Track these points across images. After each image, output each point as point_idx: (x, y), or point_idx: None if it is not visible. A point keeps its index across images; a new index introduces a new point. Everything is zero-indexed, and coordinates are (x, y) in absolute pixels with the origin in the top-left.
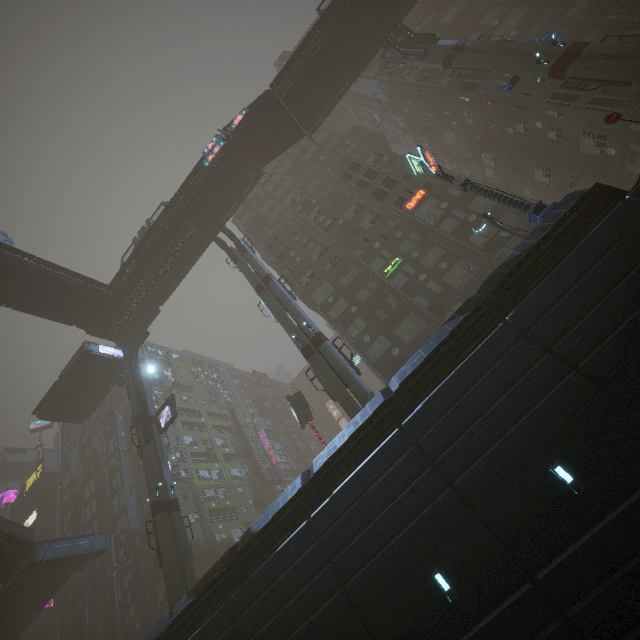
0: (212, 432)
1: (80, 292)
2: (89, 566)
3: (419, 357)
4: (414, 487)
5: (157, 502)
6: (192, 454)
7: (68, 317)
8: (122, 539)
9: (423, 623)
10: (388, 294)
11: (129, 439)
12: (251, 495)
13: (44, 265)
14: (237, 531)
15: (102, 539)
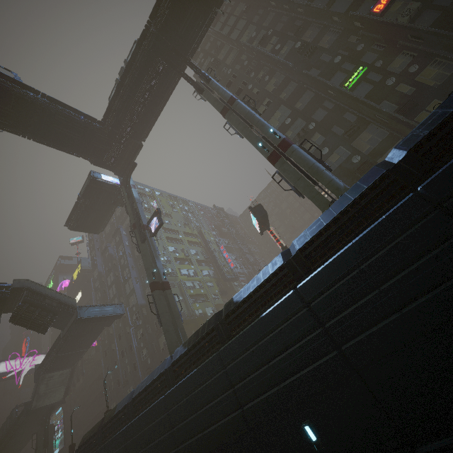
0: (187, 245)
1: (80, 126)
2: (115, 324)
3: (438, 116)
4: (439, 253)
5: (154, 283)
6: (175, 259)
7: (75, 148)
8: (134, 309)
9: (449, 391)
10: (346, 109)
11: (131, 247)
12: (217, 287)
13: (48, 100)
14: (209, 309)
15: (120, 308)
